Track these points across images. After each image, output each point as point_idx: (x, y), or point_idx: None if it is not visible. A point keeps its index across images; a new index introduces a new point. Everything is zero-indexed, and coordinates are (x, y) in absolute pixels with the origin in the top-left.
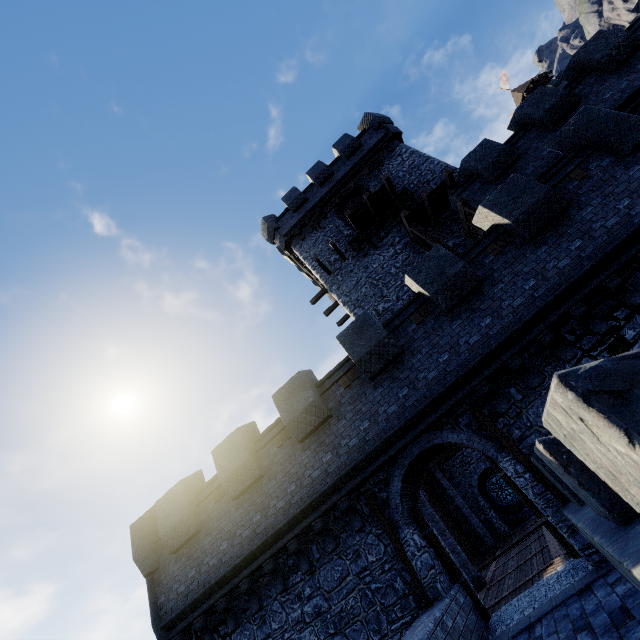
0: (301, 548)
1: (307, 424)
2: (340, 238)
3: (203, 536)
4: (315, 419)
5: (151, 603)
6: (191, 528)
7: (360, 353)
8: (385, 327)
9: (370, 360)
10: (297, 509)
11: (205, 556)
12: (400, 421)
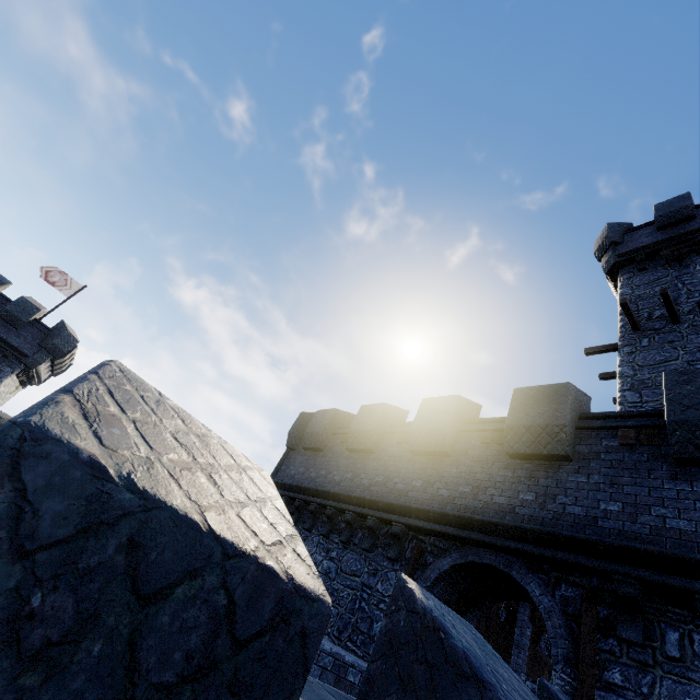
0: (352, 524)
1: (425, 443)
2: (697, 290)
3: (321, 455)
4: (433, 444)
5: (279, 464)
6: (318, 443)
7: (518, 420)
8: (581, 418)
9: (521, 435)
10: (369, 496)
11: (313, 467)
12: (495, 517)
